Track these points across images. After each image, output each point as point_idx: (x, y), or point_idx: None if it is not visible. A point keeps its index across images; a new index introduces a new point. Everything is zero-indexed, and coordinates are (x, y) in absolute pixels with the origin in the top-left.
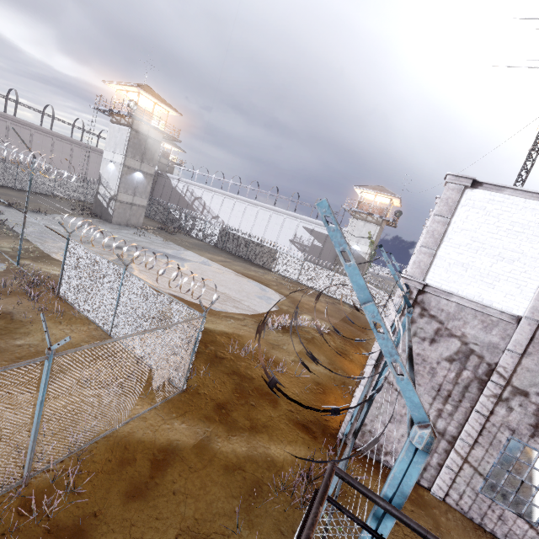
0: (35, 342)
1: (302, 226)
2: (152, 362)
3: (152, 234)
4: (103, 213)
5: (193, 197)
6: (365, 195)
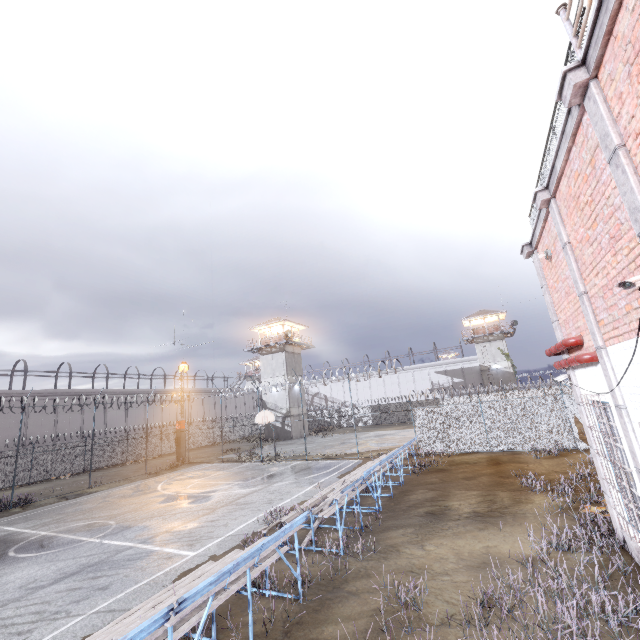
0: (475, 461)
1: (434, 372)
2: (541, 446)
3: (326, 434)
4: (279, 434)
5: (310, 396)
6: (471, 323)
